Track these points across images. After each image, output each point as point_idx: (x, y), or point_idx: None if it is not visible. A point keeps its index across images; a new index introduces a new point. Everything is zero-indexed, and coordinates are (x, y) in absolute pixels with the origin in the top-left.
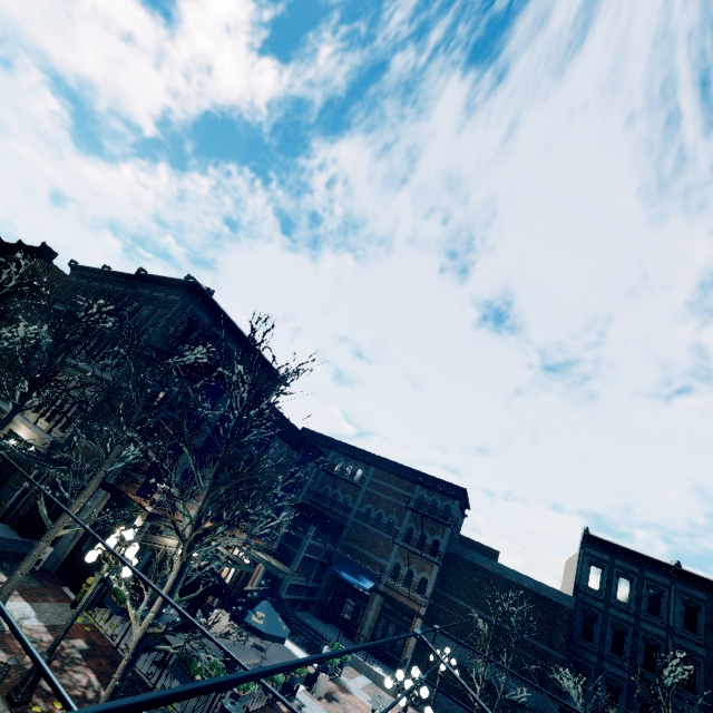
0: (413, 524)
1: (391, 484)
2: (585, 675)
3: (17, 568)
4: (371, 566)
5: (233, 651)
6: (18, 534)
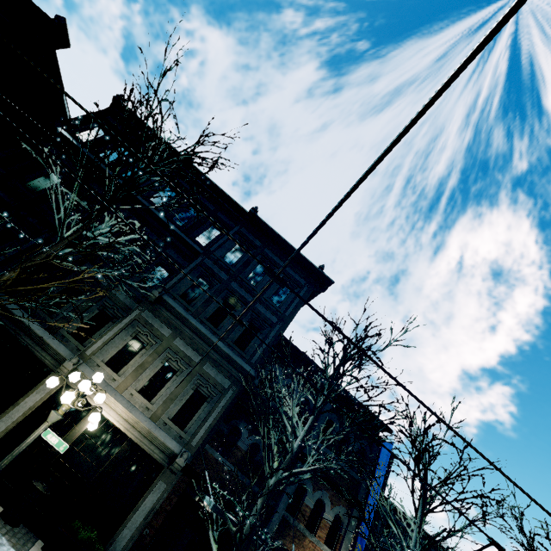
0: None
1: None
2: None
3: None
4: None
5: None
6: None
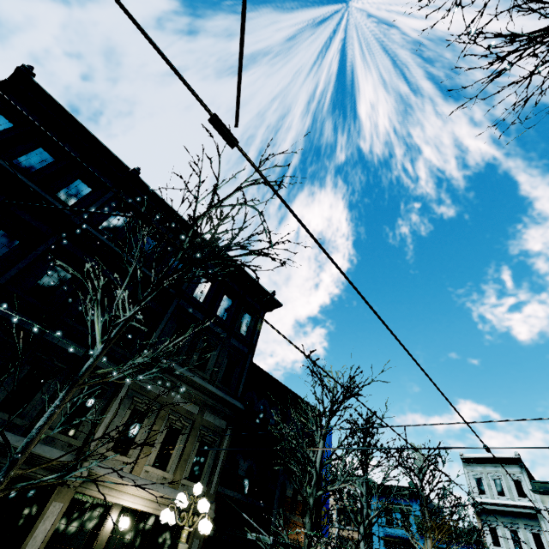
0: None
1: None
2: None
3: None
4: None
5: None
6: None
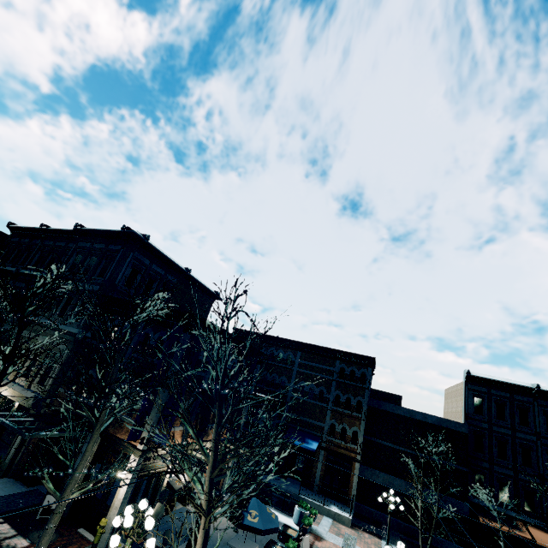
0: (339, 391)
1: (316, 362)
2: (482, 478)
3: (37, 544)
4: (312, 429)
5: (237, 546)
6: (23, 484)
